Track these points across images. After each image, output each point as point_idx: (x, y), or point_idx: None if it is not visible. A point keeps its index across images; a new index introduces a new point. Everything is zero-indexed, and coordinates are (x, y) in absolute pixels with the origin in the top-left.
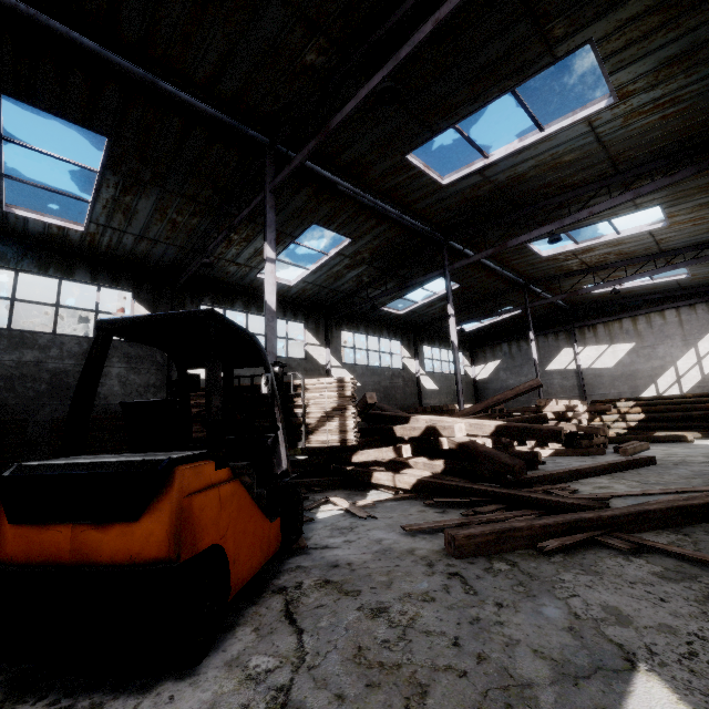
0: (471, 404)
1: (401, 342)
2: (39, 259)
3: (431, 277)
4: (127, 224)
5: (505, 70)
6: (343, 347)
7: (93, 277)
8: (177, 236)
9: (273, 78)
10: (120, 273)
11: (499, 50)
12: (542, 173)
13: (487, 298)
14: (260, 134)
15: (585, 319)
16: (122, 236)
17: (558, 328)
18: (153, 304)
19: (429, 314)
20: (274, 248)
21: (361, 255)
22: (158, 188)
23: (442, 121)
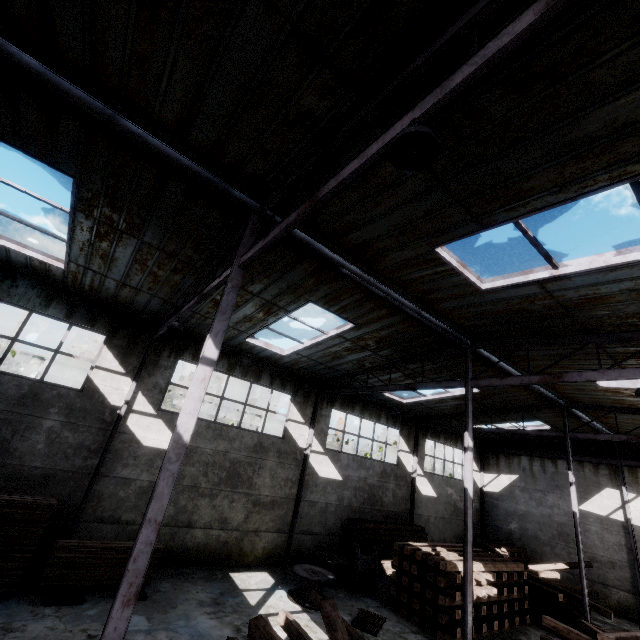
0: (479, 563)
1: (400, 432)
2: (17, 288)
3: (447, 386)
4: (108, 269)
5: (635, 145)
6: (331, 428)
7: (69, 314)
8: (160, 289)
9: (258, 126)
10: (100, 313)
11: (634, 109)
12: (639, 299)
13: (512, 409)
14: (249, 197)
15: (638, 458)
16: (104, 279)
17: (599, 459)
18: (124, 351)
19: (437, 408)
20: (219, 343)
21: (365, 341)
22: (136, 239)
23: (498, 211)
